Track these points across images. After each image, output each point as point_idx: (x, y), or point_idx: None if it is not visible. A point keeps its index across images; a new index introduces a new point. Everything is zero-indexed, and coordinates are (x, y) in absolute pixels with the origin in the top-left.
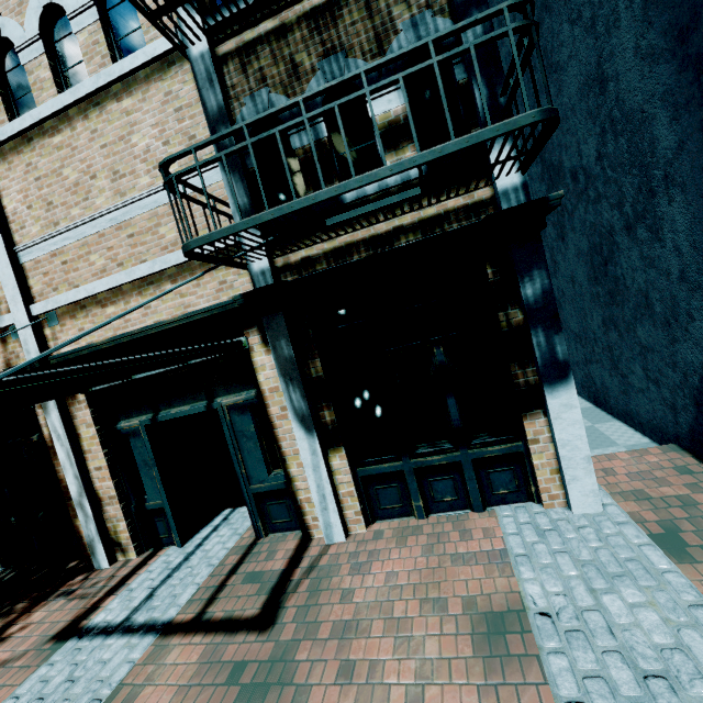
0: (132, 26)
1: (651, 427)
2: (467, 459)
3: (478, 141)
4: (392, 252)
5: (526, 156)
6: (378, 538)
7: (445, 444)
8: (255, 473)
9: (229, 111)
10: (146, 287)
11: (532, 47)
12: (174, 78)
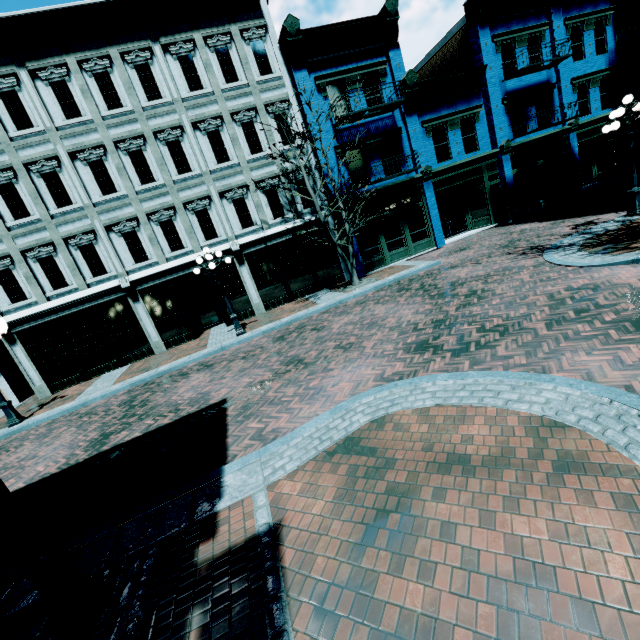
0: None
1: None
2: None
3: None
4: None
5: None
6: None
7: None
8: None
9: None
10: None
11: None
12: None
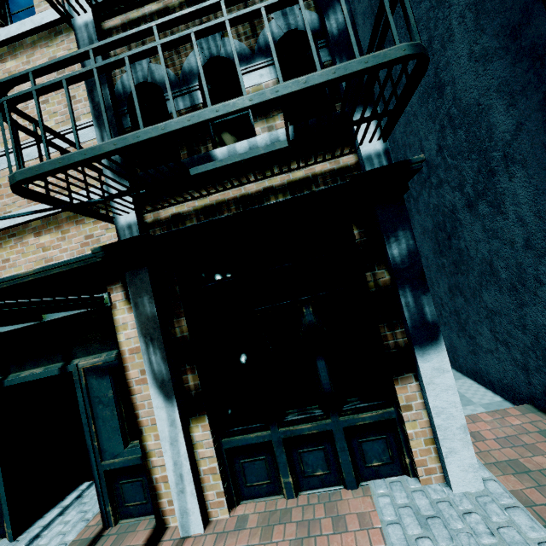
0: (28, 3)
1: (502, 386)
2: (338, 427)
3: (346, 72)
4: (261, 209)
5: (389, 117)
6: (241, 528)
7: (315, 410)
8: (109, 446)
9: (108, 75)
10: (7, 239)
11: (394, 3)
12: (59, 45)
